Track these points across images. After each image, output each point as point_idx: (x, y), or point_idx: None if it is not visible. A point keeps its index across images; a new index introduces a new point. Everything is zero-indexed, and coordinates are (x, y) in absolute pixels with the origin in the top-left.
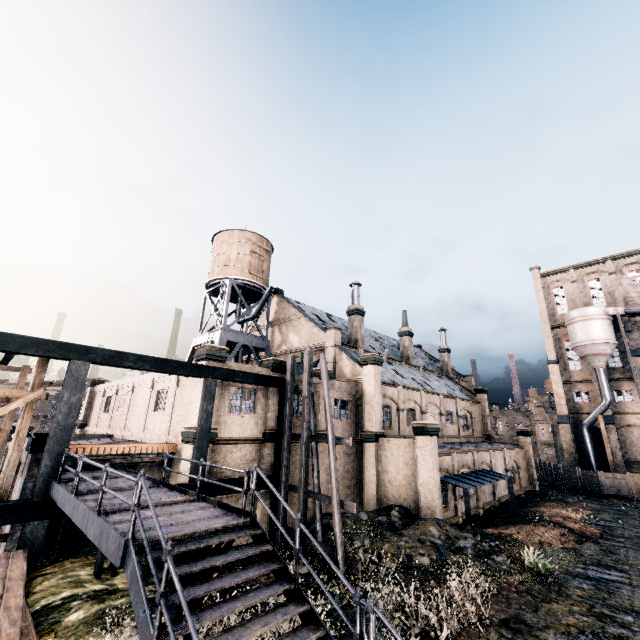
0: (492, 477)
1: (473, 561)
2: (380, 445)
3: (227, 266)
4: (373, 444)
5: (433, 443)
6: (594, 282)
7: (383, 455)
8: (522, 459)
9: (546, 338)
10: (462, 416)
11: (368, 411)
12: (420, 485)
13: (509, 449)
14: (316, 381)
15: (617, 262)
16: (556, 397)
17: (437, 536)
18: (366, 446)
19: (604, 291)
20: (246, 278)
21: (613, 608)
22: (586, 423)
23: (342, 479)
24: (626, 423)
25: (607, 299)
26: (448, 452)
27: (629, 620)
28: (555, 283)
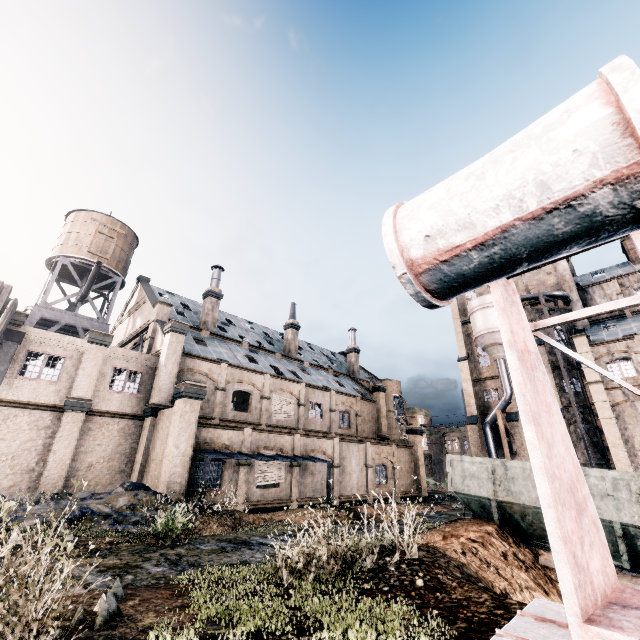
0: (299, 459)
1: (107, 525)
2: (158, 419)
3: (64, 245)
4: (150, 418)
5: (190, 407)
6: None
7: (157, 430)
8: (407, 460)
9: (457, 334)
10: (342, 412)
11: (156, 382)
12: (165, 457)
13: (379, 444)
14: (81, 343)
15: None
16: (466, 396)
17: (119, 506)
18: (145, 422)
19: None
20: (82, 256)
21: (172, 562)
22: (488, 421)
23: (109, 461)
24: None
25: None
26: (233, 425)
27: (152, 570)
28: None
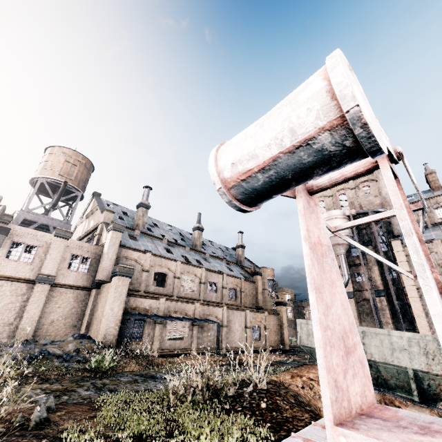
0: (197, 321)
1: (58, 363)
2: (100, 290)
3: (43, 169)
4: (95, 290)
5: (122, 282)
6: (342, 196)
7: (99, 298)
8: (275, 323)
9: None
10: (231, 289)
11: (100, 265)
12: (103, 316)
13: (255, 312)
14: (49, 236)
15: (356, 181)
16: None
17: (68, 349)
18: (92, 292)
19: (348, 201)
20: (55, 177)
21: (97, 388)
22: None
23: (65, 319)
24: (363, 297)
25: (350, 207)
26: (152, 296)
27: (82, 393)
28: (319, 198)
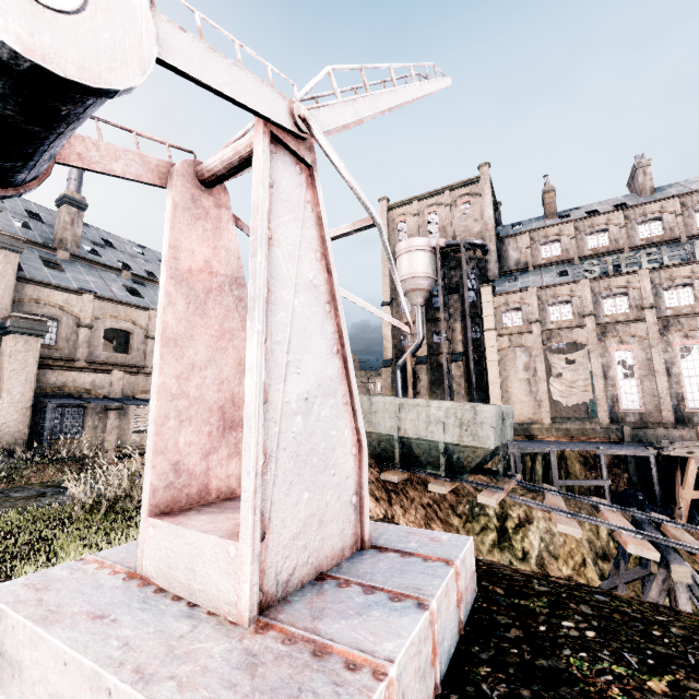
0: None
1: None
2: None
3: None
4: None
5: (24, 345)
6: (433, 216)
7: None
8: None
9: (384, 278)
10: None
11: None
12: None
13: None
14: None
15: (454, 193)
16: (385, 341)
17: None
18: None
19: (439, 225)
20: None
21: None
22: (400, 364)
23: None
24: (438, 363)
25: (441, 234)
26: (96, 368)
27: None
28: (400, 217)
